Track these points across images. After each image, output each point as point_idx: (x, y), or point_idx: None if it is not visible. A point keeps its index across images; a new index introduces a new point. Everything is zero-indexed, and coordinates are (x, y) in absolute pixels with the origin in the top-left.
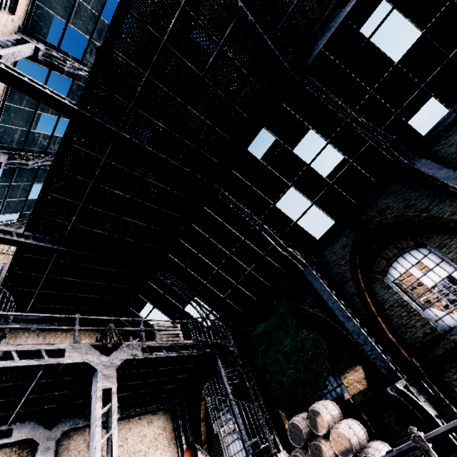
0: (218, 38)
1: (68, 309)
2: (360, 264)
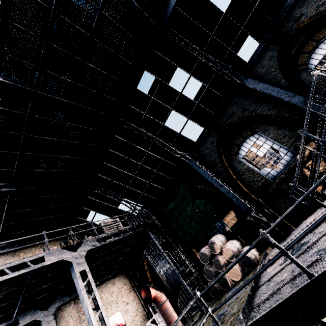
0: (96, 3)
1: (31, 231)
2: (223, 152)
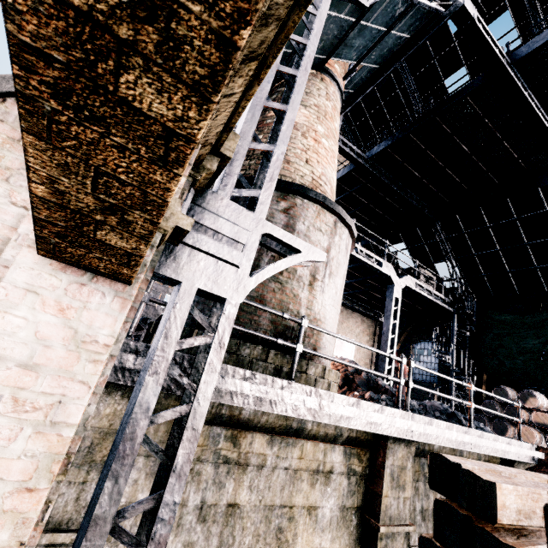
0: None
1: None
2: None
